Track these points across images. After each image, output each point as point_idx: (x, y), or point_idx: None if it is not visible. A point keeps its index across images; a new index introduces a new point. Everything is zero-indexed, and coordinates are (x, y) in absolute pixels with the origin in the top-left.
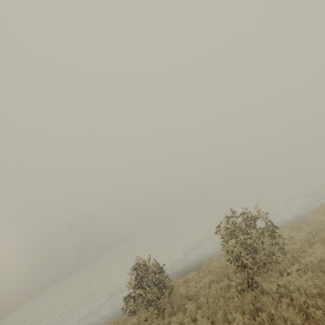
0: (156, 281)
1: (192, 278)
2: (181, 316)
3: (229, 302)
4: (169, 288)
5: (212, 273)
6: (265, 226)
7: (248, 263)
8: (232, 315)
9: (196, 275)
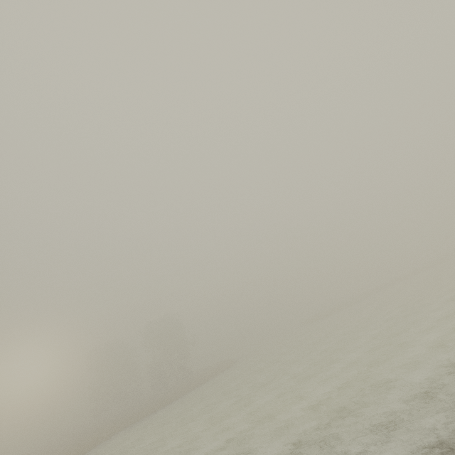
0: None
1: None
2: None
3: None
4: None
5: None
6: None
7: None
8: None
9: None
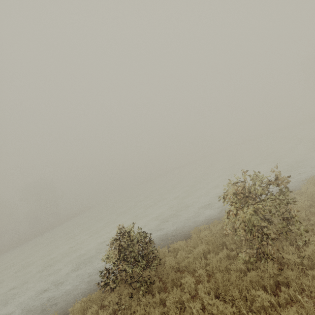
0: (138, 251)
1: (180, 247)
2: (177, 293)
3: (242, 276)
4: (156, 260)
5: (208, 243)
6: (278, 192)
7: (272, 232)
8: (250, 292)
9: (184, 244)
